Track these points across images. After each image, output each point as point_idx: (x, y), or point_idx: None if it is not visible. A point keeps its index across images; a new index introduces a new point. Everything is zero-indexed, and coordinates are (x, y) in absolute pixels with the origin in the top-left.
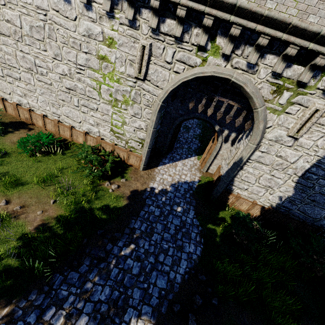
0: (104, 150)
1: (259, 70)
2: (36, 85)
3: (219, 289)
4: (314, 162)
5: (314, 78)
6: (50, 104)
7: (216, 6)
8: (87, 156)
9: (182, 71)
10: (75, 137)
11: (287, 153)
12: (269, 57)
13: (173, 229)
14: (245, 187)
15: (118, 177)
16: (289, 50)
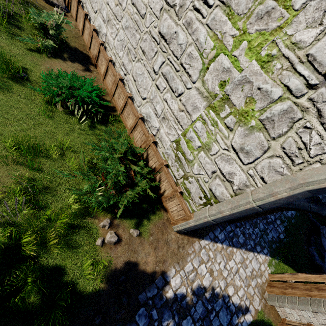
0: (147, 159)
1: None
2: (126, 9)
3: None
4: None
5: None
6: (126, 49)
7: None
8: (108, 158)
9: None
10: (126, 114)
11: None
12: None
13: None
14: None
15: (132, 220)
16: None
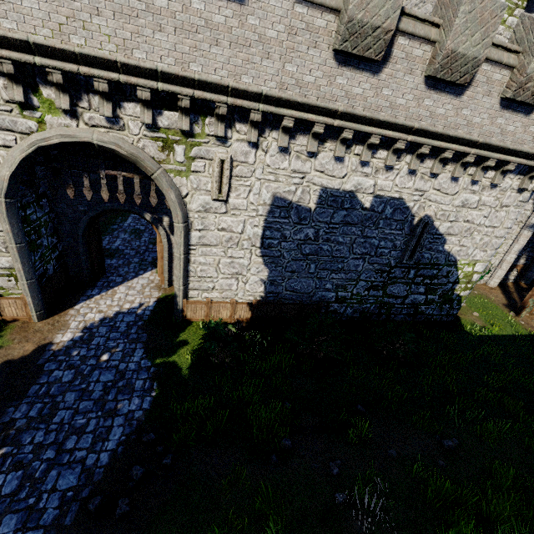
0: None
1: (127, 125)
2: None
3: (175, 439)
4: (263, 224)
5: (197, 124)
6: None
7: (3, 45)
8: None
9: (14, 144)
10: None
11: (228, 222)
12: (129, 106)
13: (100, 390)
14: (210, 286)
15: None
16: (140, 93)
